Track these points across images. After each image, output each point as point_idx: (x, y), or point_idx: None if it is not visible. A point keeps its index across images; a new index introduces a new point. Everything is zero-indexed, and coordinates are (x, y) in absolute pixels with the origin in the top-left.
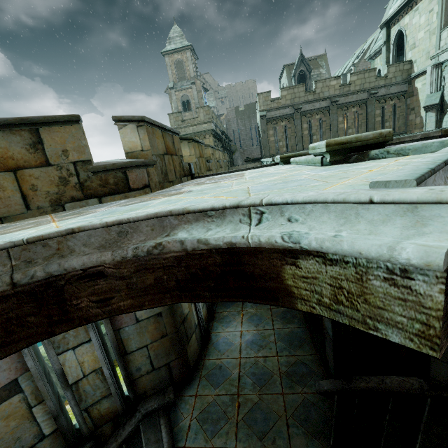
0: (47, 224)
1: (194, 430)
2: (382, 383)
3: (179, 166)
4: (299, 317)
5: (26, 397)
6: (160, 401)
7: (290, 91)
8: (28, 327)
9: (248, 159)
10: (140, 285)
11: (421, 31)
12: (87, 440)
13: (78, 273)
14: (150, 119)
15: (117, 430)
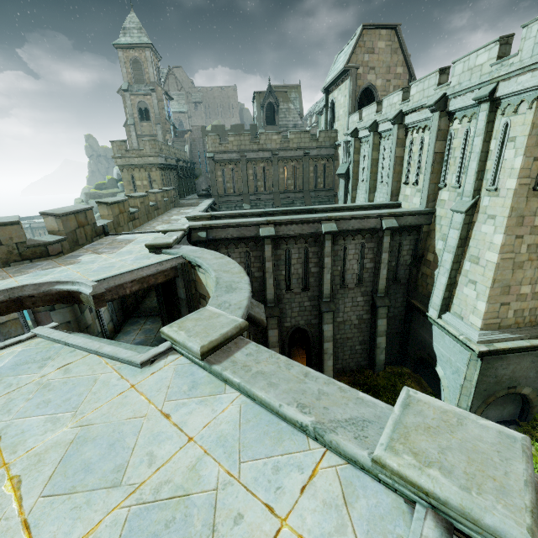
0: (10, 278)
1: None
2: None
3: (91, 231)
4: None
5: None
6: None
7: (237, 138)
8: (13, 309)
9: (201, 193)
10: (45, 299)
11: (341, 109)
12: None
13: (27, 296)
14: (65, 213)
15: None
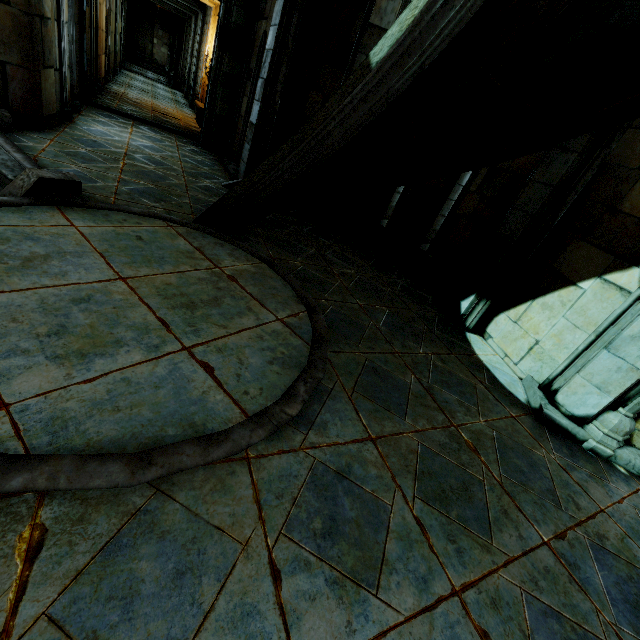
0: None
1: (52, 154)
2: None
3: None
4: (213, 158)
5: None
6: None
7: None
8: None
9: None
10: None
11: None
12: None
13: None
14: None
15: None
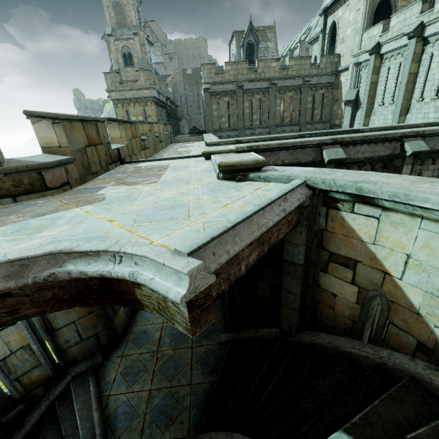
0: None
1: (118, 382)
2: (257, 333)
3: (105, 155)
4: None
5: None
6: (89, 364)
7: (234, 66)
8: None
9: (193, 131)
10: (41, 299)
11: (349, 27)
12: (20, 403)
13: None
14: (67, 115)
15: (49, 391)
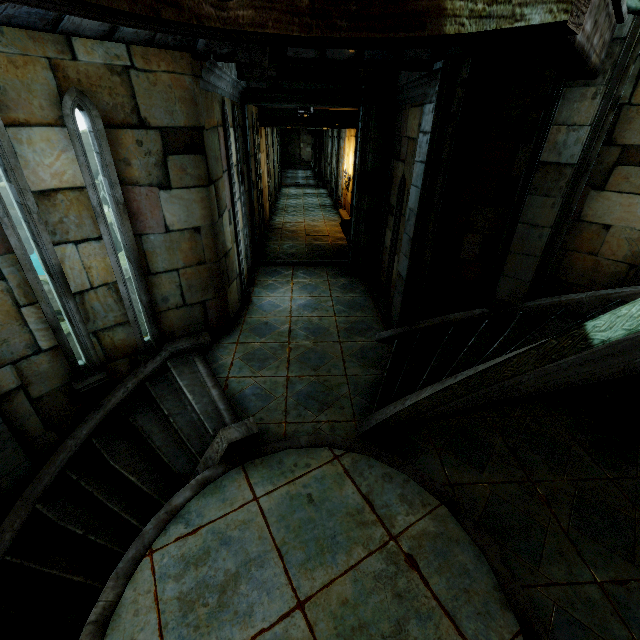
0: None
1: (238, 366)
2: (446, 319)
3: None
4: (362, 289)
5: (11, 289)
6: (193, 342)
7: None
8: None
9: None
10: None
11: None
12: (98, 371)
13: None
14: None
15: (135, 370)
